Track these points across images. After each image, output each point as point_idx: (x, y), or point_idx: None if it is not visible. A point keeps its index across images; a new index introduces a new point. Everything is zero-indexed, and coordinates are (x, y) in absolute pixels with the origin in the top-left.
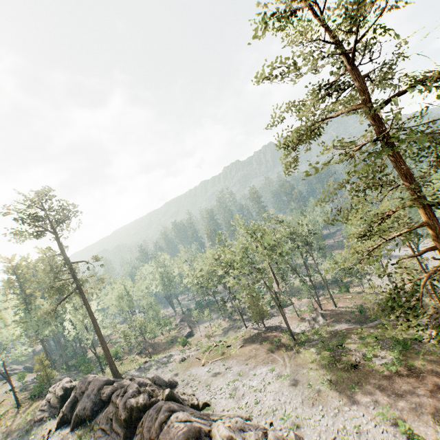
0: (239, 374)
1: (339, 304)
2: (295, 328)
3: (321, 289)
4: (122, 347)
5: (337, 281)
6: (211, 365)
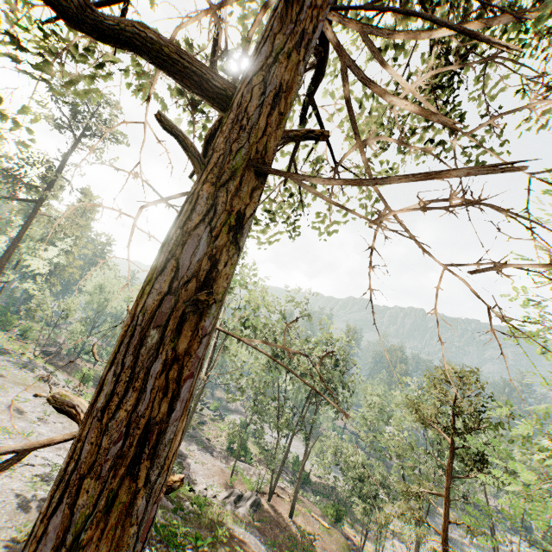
0: (29, 432)
1: (298, 518)
2: (204, 483)
3: (316, 492)
4: (47, 336)
5: (335, 490)
6: (41, 403)
